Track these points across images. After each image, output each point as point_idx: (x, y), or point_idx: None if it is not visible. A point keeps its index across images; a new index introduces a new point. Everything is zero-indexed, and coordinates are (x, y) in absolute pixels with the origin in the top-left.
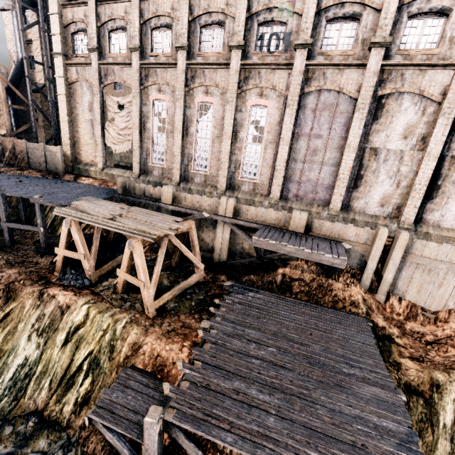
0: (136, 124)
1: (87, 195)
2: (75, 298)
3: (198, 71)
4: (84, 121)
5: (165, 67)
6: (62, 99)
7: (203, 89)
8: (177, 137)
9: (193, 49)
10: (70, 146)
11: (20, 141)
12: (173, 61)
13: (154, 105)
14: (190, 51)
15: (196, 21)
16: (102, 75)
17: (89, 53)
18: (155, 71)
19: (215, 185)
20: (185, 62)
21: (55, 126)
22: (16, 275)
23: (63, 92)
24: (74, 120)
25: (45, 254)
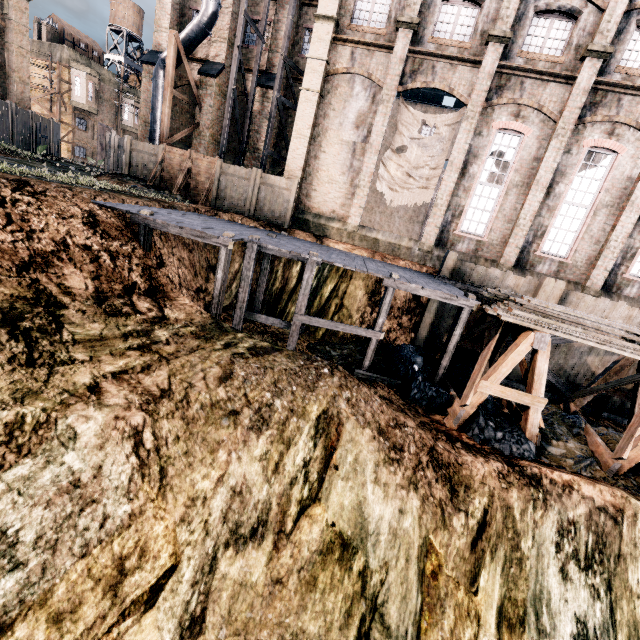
0: (455, 163)
1: (425, 279)
2: (618, 494)
3: (609, 96)
4: (337, 142)
5: (545, 78)
6: (310, 98)
7: (606, 126)
8: (534, 196)
9: (610, 59)
10: (299, 181)
11: (206, 159)
12: (568, 72)
13: (495, 138)
14: (604, 61)
15: (632, 15)
16: (405, 70)
17: (388, 29)
18: (521, 82)
19: (573, 281)
20: (595, 77)
21: (242, 140)
22: (422, 431)
23: (316, 86)
24: (315, 138)
25: (369, 379)
